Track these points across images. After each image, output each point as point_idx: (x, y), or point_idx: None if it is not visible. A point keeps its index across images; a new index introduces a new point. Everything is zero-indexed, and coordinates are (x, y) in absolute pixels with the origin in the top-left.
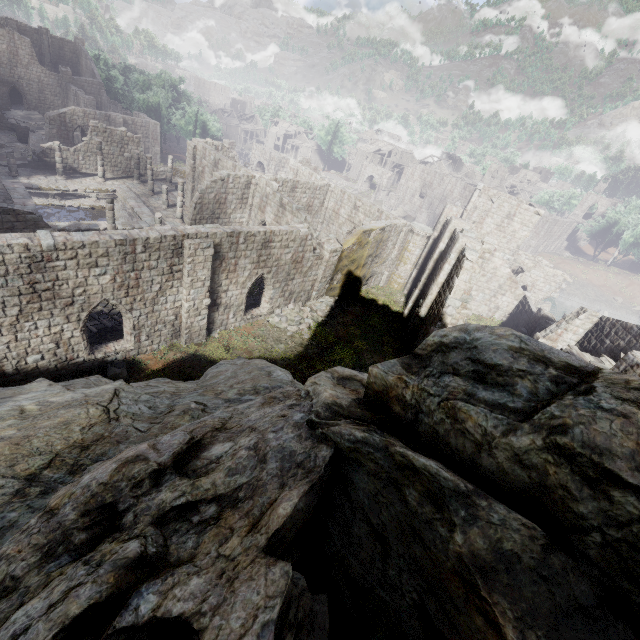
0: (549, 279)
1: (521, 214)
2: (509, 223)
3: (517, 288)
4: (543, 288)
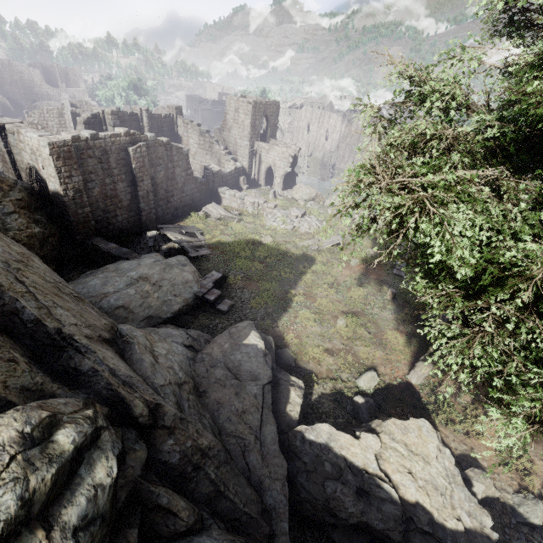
0: (281, 156)
1: (242, 106)
2: (238, 115)
3: (229, 160)
4: (281, 165)
